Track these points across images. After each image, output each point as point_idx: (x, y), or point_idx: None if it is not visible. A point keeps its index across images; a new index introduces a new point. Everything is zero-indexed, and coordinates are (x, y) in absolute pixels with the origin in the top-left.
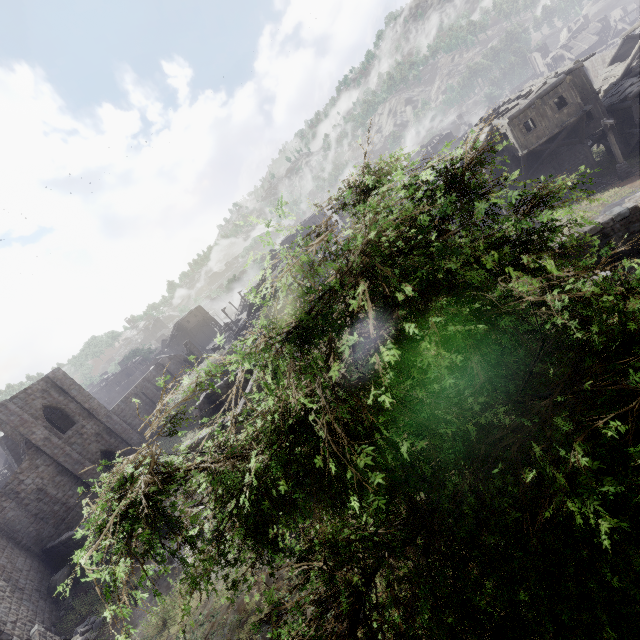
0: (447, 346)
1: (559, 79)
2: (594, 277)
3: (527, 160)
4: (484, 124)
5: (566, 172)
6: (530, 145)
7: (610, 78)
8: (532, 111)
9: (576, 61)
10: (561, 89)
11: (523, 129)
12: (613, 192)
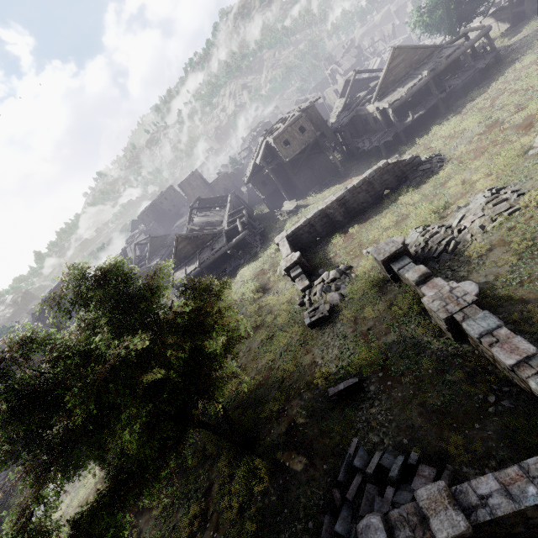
0: (154, 329)
1: (299, 115)
2: (293, 256)
3: (293, 163)
4: (264, 137)
5: (317, 170)
6: (290, 156)
7: (339, 107)
8: (287, 134)
9: (310, 101)
10: (301, 121)
11: (283, 145)
12: (336, 187)
